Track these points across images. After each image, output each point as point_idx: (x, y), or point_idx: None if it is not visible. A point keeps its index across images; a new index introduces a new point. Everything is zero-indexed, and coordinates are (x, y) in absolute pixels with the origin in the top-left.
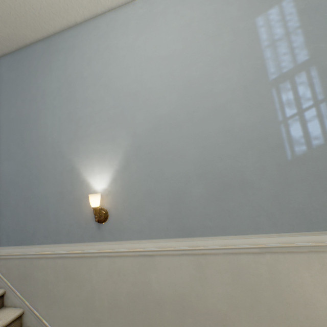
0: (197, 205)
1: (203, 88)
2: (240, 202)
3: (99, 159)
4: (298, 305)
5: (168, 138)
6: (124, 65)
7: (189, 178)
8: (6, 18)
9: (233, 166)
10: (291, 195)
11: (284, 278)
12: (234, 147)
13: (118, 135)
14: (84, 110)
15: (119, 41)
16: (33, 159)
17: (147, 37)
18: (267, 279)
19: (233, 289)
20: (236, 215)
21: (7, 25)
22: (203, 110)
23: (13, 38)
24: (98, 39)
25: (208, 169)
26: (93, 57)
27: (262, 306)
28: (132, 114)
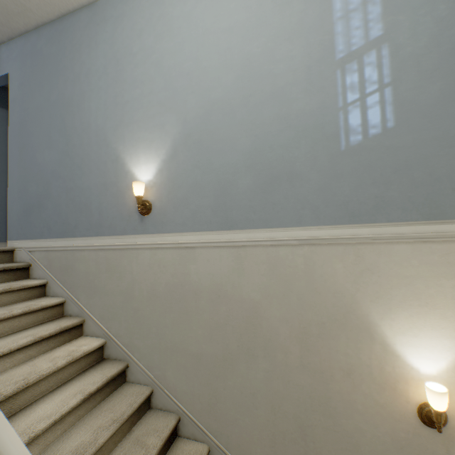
0: (243, 198)
1: (263, 68)
2: (286, 194)
3: (145, 148)
4: (327, 294)
5: (220, 125)
6: (179, 39)
7: (237, 169)
8: None
9: (284, 157)
10: (338, 188)
11: (319, 269)
12: (287, 137)
13: (167, 122)
14: (132, 92)
15: (175, 8)
16: (76, 148)
17: (207, 4)
18: (302, 270)
19: (268, 280)
20: (280, 208)
21: None
22: (260, 94)
23: (55, 2)
24: (151, 6)
25: (258, 160)
26: (145, 29)
27: (293, 295)
28: (183, 98)
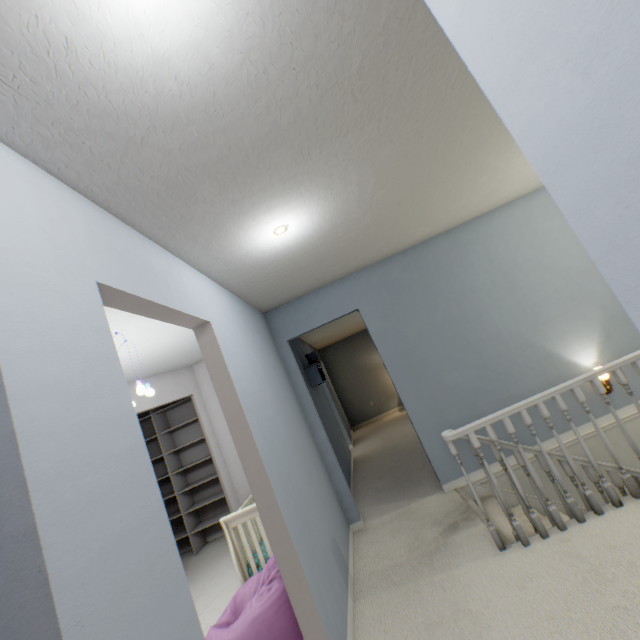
0: None
1: None
2: None
3: (575, 338)
4: None
5: None
6: (560, 246)
7: None
8: (440, 224)
9: None
10: None
11: None
12: None
13: (585, 311)
14: (534, 295)
15: (543, 225)
16: (493, 359)
17: None
18: None
19: None
20: None
21: (433, 229)
22: None
23: (421, 238)
24: (517, 226)
25: None
26: (520, 243)
27: None
28: (590, 289)
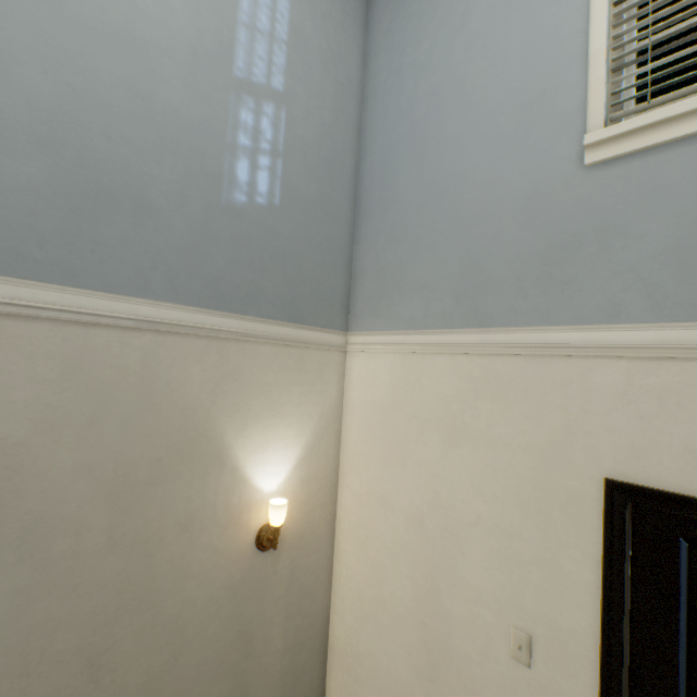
0: (13, 202)
1: None
2: (126, 234)
3: None
4: (174, 412)
5: None
6: None
7: (5, 129)
8: None
9: (133, 166)
10: (212, 255)
11: (166, 373)
12: (144, 134)
13: None
14: None
15: None
16: None
17: None
18: (137, 375)
19: (57, 393)
20: (110, 256)
21: None
22: (97, 12)
23: None
24: None
25: (72, 140)
26: None
27: (113, 419)
28: None
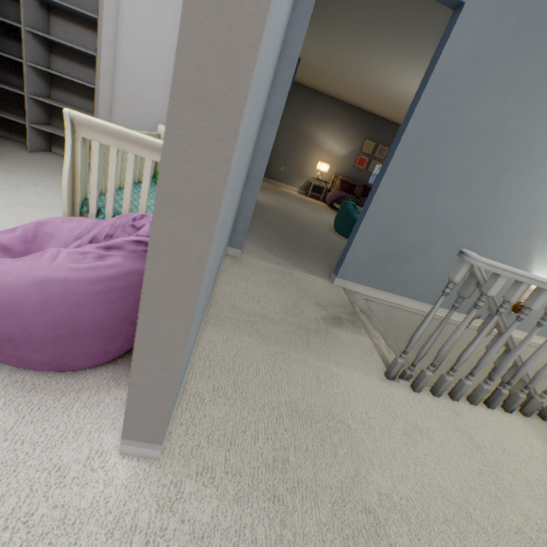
0: None
1: None
2: None
3: None
4: None
5: None
6: None
7: None
8: None
9: None
10: None
11: None
12: None
13: None
14: None
15: None
16: (493, 217)
17: None
18: None
19: None
20: None
21: None
22: None
23: None
24: None
25: None
26: None
27: None
28: None
